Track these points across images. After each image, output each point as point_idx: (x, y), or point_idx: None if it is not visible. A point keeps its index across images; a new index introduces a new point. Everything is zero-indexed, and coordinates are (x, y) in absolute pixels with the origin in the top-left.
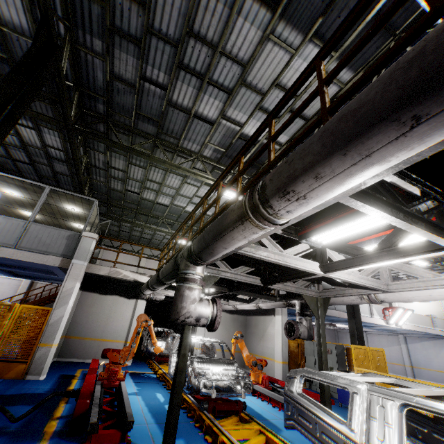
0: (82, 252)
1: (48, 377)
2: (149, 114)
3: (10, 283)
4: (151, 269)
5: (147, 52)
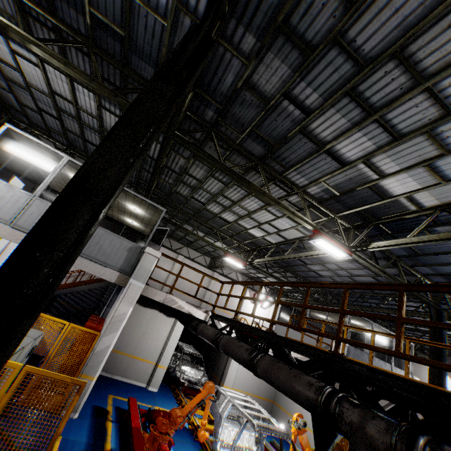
0: (142, 272)
1: (82, 412)
2: (266, 135)
3: None
4: (208, 303)
5: (312, 65)
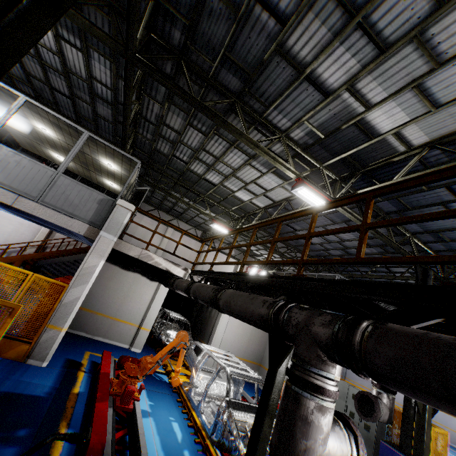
0: (114, 225)
1: (52, 363)
2: (241, 61)
3: (30, 225)
4: (187, 261)
5: None
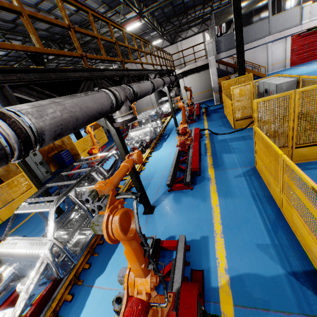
0: None
1: None
2: None
3: None
4: None
5: None
